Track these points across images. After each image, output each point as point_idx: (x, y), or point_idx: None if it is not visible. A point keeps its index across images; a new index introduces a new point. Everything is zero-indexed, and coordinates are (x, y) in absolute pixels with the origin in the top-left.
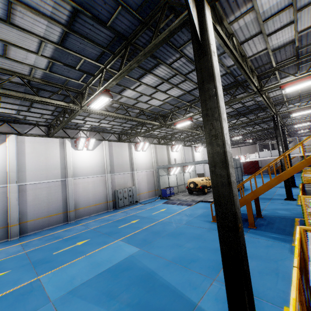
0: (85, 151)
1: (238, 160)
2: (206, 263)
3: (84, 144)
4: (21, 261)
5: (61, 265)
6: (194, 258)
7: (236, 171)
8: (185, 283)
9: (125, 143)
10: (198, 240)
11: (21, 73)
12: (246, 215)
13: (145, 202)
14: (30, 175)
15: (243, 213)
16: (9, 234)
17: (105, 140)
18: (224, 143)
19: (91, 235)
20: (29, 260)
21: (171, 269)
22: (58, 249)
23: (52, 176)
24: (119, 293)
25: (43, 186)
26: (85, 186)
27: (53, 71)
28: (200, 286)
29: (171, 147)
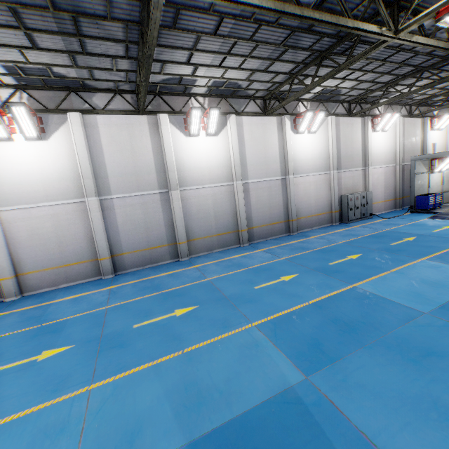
0: (306, 136)
1: None
2: None
3: (308, 123)
4: (295, 267)
5: (366, 277)
6: None
7: None
8: None
9: (357, 119)
10: None
11: None
12: None
13: (384, 216)
14: (251, 170)
15: None
16: (240, 240)
17: (330, 114)
18: None
19: (355, 250)
20: (305, 267)
21: None
22: (327, 260)
23: (272, 173)
24: None
25: (264, 186)
26: (306, 188)
27: None
28: None
29: (430, 121)
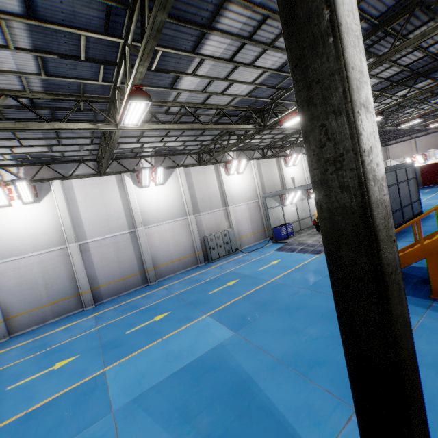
0: (154, 188)
1: (410, 166)
2: (341, 370)
3: (149, 178)
4: (91, 342)
5: (132, 352)
6: (319, 359)
7: (405, 186)
8: (302, 408)
9: (209, 166)
10: (328, 322)
11: (13, 89)
12: (425, 271)
13: (250, 249)
14: (90, 230)
15: (418, 267)
16: (83, 303)
17: (178, 166)
18: (364, 180)
19: (173, 305)
20: (100, 341)
21: (279, 377)
22: (132, 325)
23: (117, 228)
24: (197, 412)
25: (109, 243)
26: (162, 236)
27: (52, 73)
28: (328, 420)
29: (285, 160)
